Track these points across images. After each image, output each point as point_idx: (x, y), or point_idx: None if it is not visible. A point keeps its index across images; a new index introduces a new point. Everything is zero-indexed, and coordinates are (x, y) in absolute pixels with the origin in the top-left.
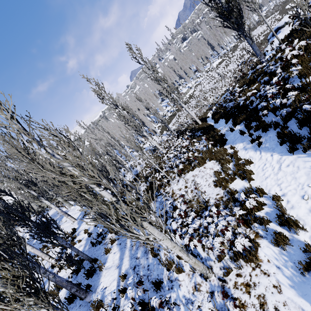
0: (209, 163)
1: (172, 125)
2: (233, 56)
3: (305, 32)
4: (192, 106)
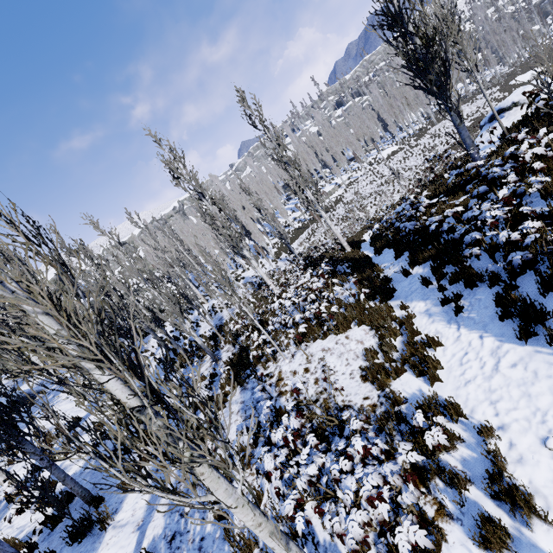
0: (356, 330)
1: (299, 245)
2: (418, 144)
3: None
4: (337, 217)
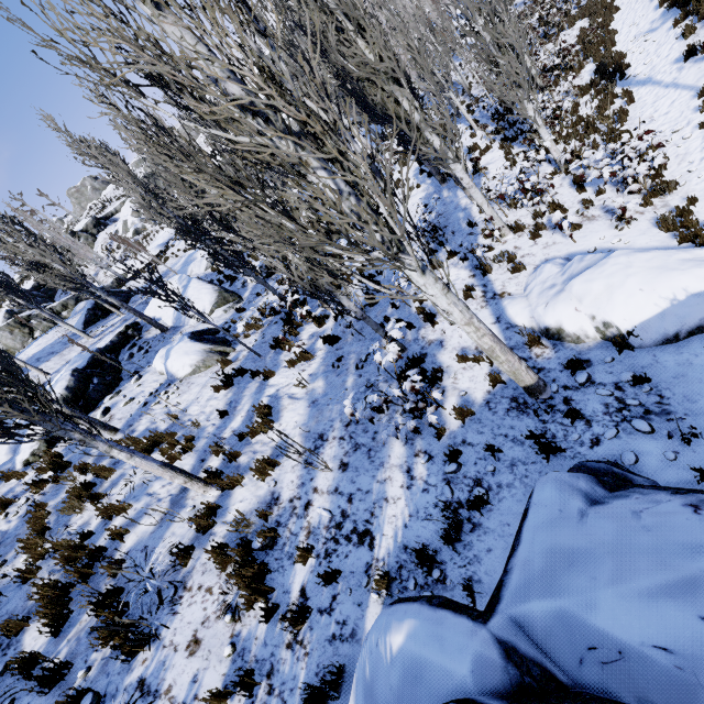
0: (579, 23)
1: None
2: None
3: None
4: None
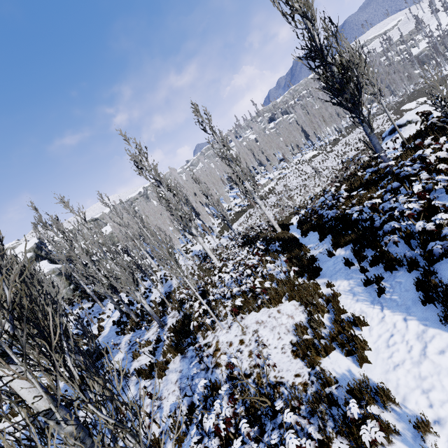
0: (287, 304)
1: (238, 225)
2: (332, 150)
3: (447, 133)
4: (270, 204)
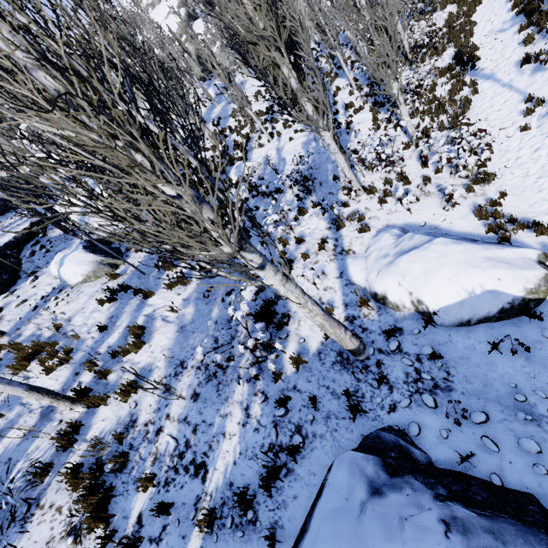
0: (449, 7)
1: None
2: None
3: None
4: None
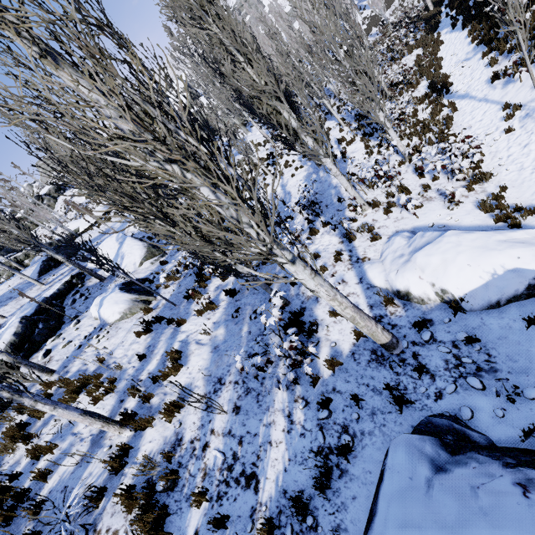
0: (415, 51)
1: (391, 15)
2: None
3: None
4: None
